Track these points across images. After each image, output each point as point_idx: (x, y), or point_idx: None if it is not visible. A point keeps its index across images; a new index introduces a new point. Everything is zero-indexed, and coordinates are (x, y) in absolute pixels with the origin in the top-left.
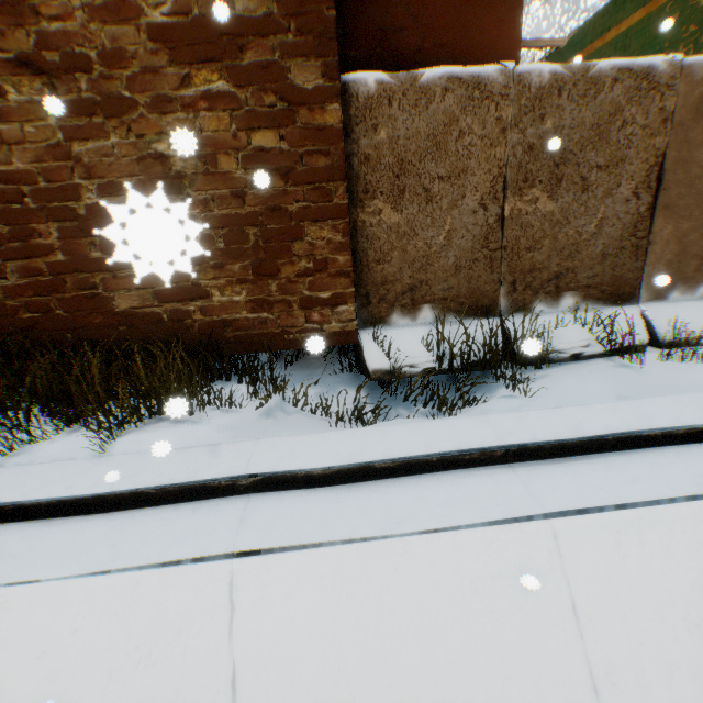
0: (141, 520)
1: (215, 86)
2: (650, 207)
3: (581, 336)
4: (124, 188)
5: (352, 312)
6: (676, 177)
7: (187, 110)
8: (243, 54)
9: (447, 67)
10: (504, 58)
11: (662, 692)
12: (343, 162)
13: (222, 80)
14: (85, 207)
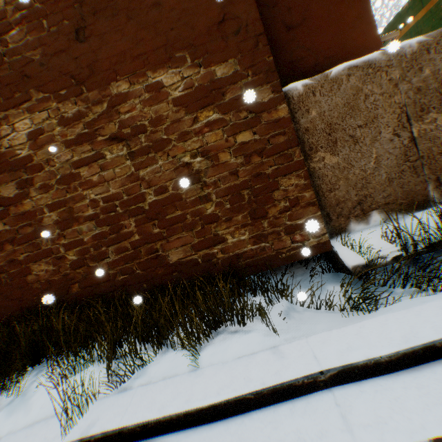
0: (251, 424)
1: (211, 117)
2: None
3: None
4: (168, 187)
5: (322, 228)
6: None
7: (197, 135)
8: (224, 96)
9: (345, 63)
10: (371, 50)
11: None
12: (295, 135)
13: (215, 113)
14: (147, 204)
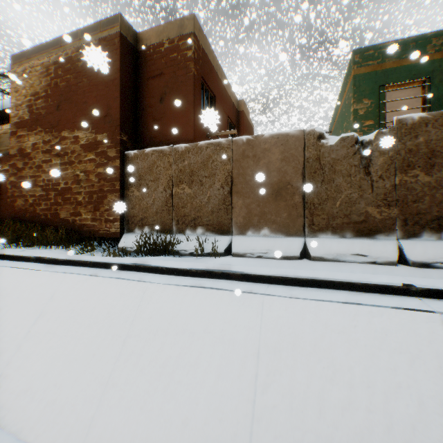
0: (9, 261)
1: (92, 157)
2: (230, 192)
3: (196, 245)
4: (69, 183)
5: (119, 225)
6: (240, 180)
7: (85, 163)
8: (99, 149)
9: (153, 147)
10: (188, 141)
11: (51, 324)
12: (119, 176)
13: (94, 155)
14: (61, 188)
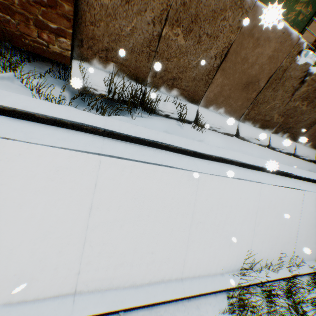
0: None
1: None
2: (218, 66)
3: (172, 109)
4: None
5: (68, 45)
6: (232, 58)
7: None
8: None
9: None
10: None
11: (114, 213)
12: None
13: None
14: None
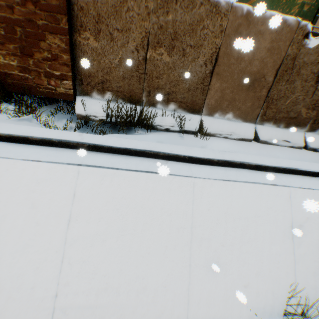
0: None
1: None
2: (212, 72)
3: (172, 122)
4: None
5: (70, 85)
6: (224, 61)
7: None
8: None
9: None
10: None
11: (94, 226)
12: (65, 5)
13: None
14: None
